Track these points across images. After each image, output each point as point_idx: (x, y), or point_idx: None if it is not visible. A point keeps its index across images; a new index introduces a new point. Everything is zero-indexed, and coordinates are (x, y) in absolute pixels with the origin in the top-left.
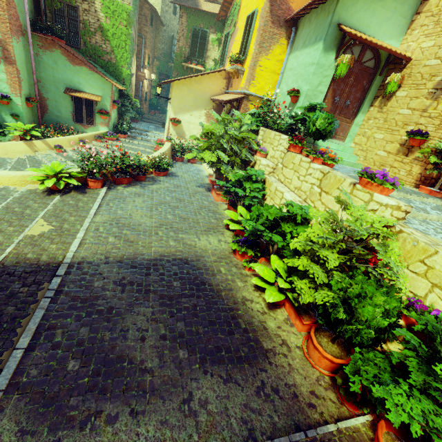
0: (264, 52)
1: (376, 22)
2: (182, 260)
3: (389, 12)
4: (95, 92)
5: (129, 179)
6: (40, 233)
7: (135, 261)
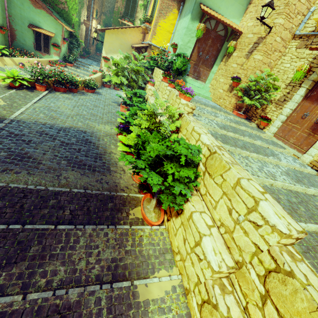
0: (162, 16)
1: (224, 5)
2: (82, 131)
3: (233, 0)
4: (50, 30)
5: (65, 89)
6: None
7: (52, 126)
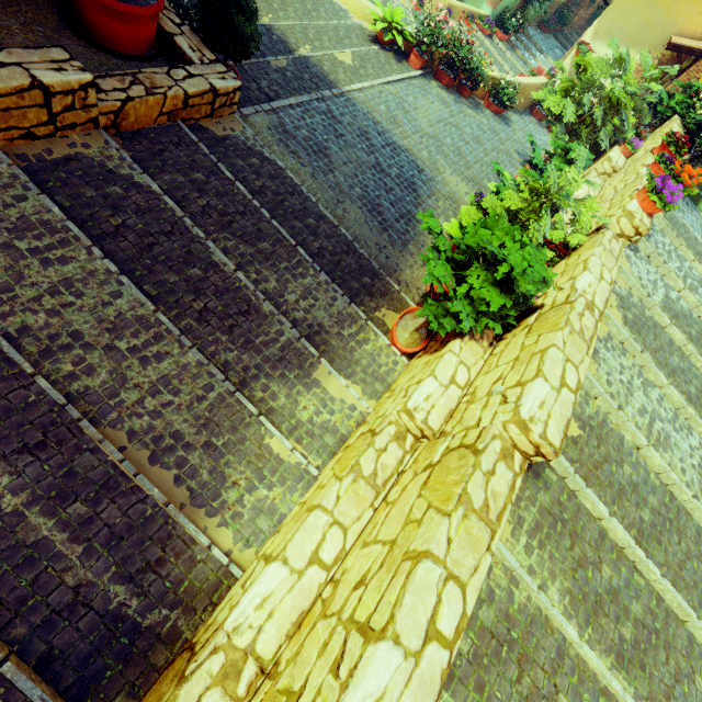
0: None
1: None
2: (418, 167)
3: None
4: None
5: (451, 81)
6: (342, 61)
7: (384, 133)
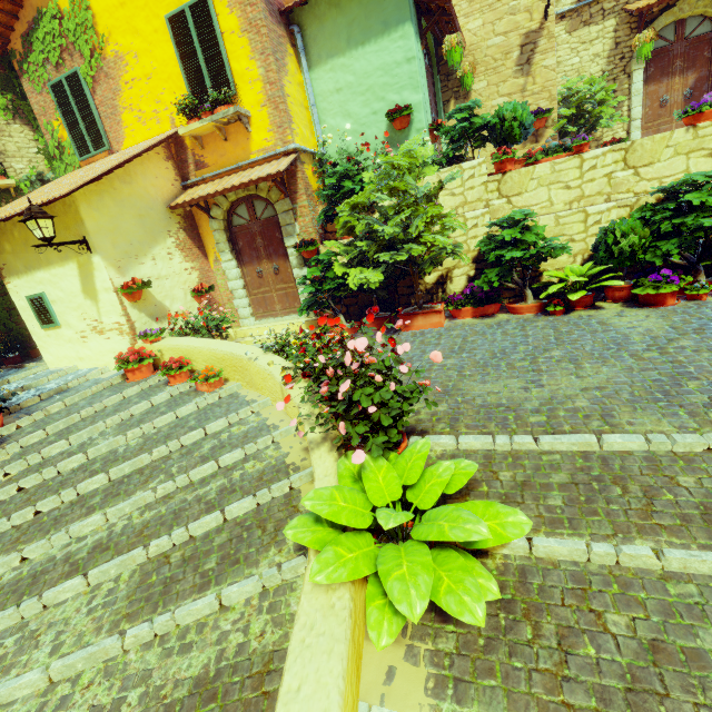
0: (282, 69)
1: None
2: None
3: None
4: None
5: None
6: None
7: None
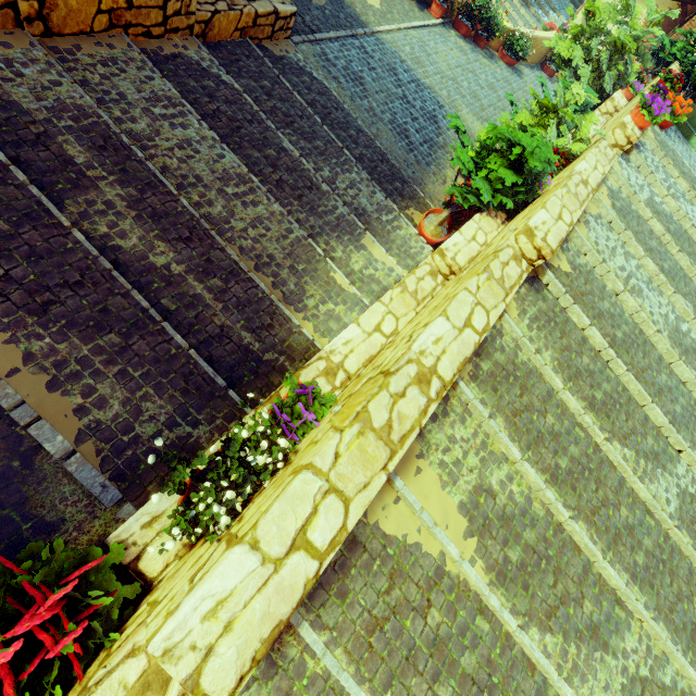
0: None
1: None
2: (439, 104)
3: None
4: None
5: (469, 31)
6: (371, 5)
7: (409, 71)
